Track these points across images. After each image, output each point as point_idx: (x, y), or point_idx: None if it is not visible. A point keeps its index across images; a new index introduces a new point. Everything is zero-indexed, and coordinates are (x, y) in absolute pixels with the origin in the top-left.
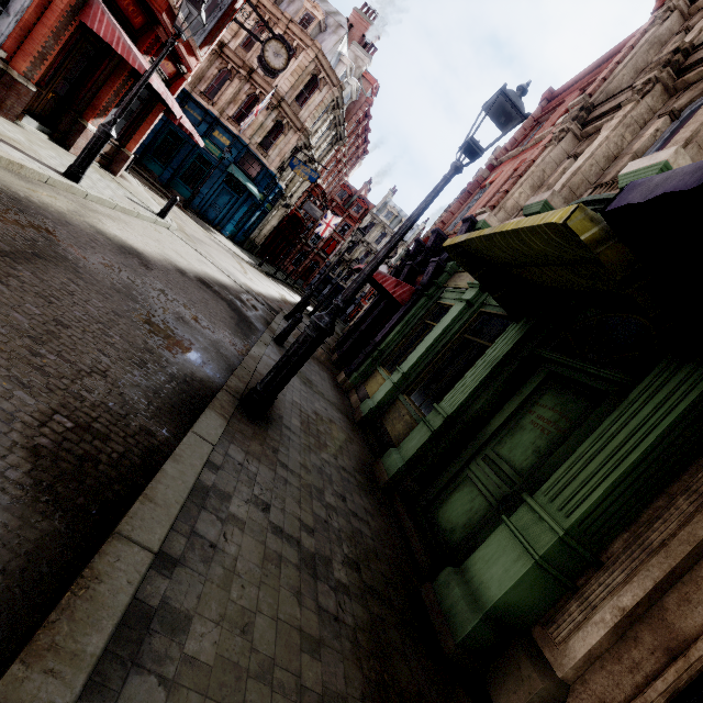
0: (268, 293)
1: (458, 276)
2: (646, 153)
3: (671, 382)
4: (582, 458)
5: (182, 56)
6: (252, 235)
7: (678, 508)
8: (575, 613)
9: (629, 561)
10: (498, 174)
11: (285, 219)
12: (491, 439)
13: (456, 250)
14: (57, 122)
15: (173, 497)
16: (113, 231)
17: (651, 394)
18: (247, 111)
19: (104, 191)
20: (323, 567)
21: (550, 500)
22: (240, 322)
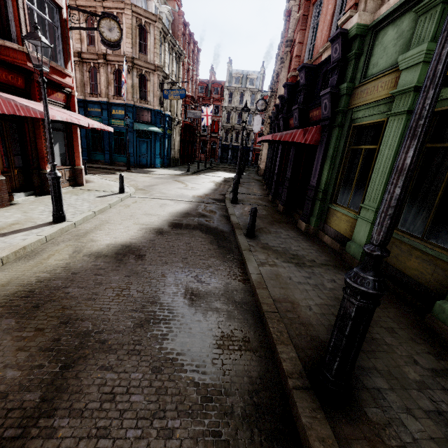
0: (207, 189)
1: (360, 91)
2: None
3: None
4: None
5: (61, 82)
6: (171, 156)
7: None
8: None
9: None
10: None
11: (181, 131)
12: None
13: None
14: (32, 183)
15: None
16: (104, 241)
17: None
18: (119, 84)
19: (83, 207)
20: None
21: None
22: (217, 241)
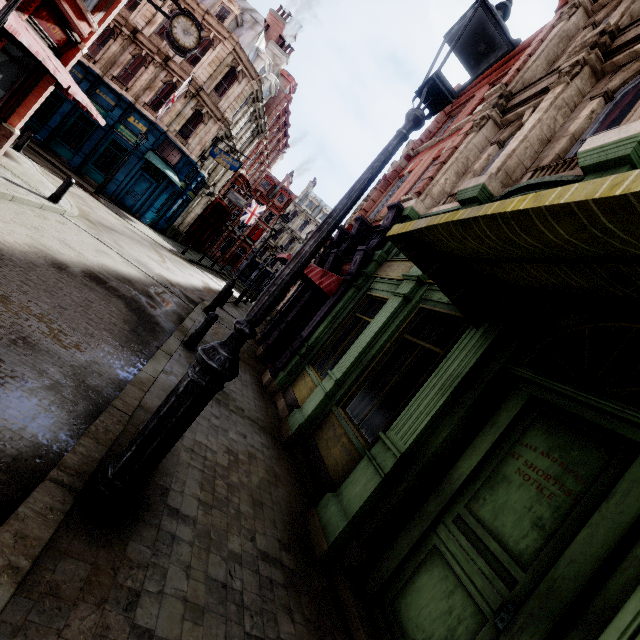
0: (188, 283)
1: (388, 265)
2: (583, 135)
3: None
4: None
5: (70, 19)
6: (175, 223)
7: None
8: None
9: None
10: (416, 163)
11: (209, 207)
12: (462, 491)
13: (404, 241)
14: None
15: None
16: None
17: None
18: (165, 99)
19: None
20: None
21: None
22: (138, 325)
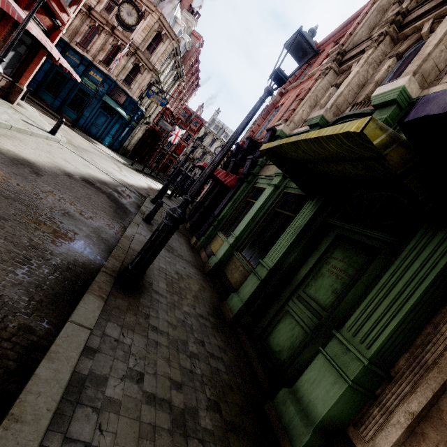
0: (138, 184)
1: (267, 167)
2: (383, 82)
3: (431, 244)
4: (373, 302)
5: (56, 12)
6: (124, 144)
7: (442, 334)
8: (377, 416)
9: (412, 376)
10: (286, 98)
11: (146, 132)
12: (301, 283)
13: (269, 152)
14: None
15: (44, 404)
16: (7, 147)
17: (418, 253)
18: (113, 57)
19: (1, 116)
20: (191, 420)
21: (353, 335)
22: (117, 209)
